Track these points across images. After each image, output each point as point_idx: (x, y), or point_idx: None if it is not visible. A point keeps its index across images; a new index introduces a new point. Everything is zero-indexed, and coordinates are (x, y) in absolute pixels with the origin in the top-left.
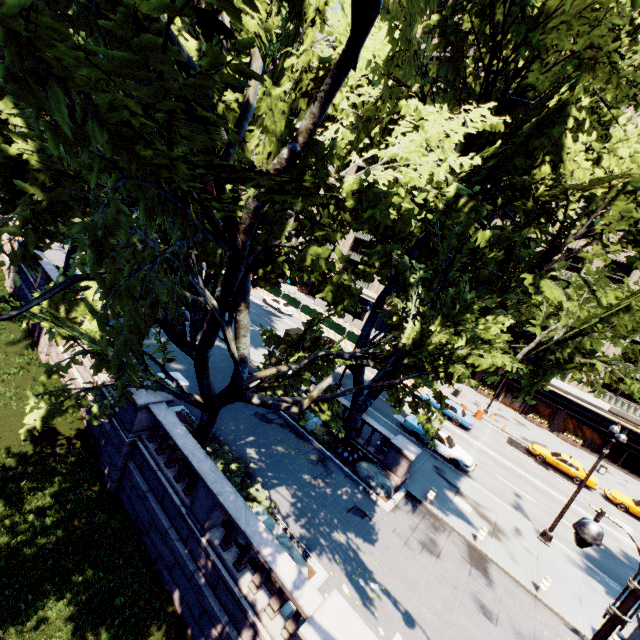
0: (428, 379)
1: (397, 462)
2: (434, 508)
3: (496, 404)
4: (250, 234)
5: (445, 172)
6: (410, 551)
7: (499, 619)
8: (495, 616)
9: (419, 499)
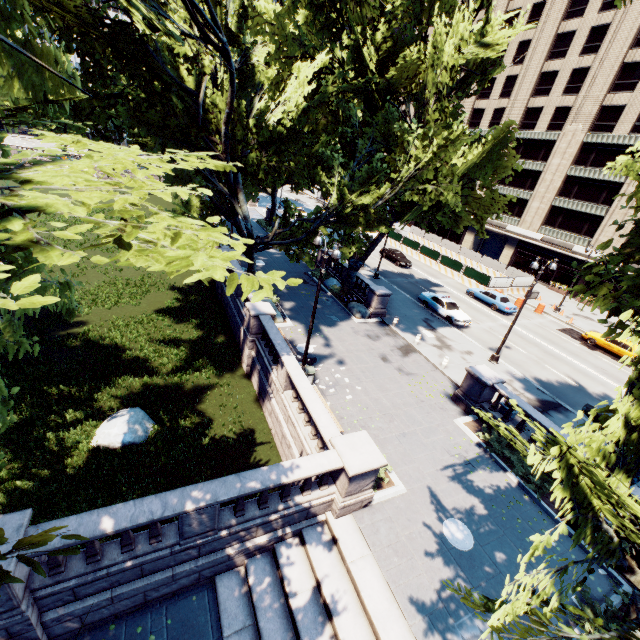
0: (484, 277)
1: (372, 299)
2: (396, 329)
3: (596, 311)
4: (227, 154)
5: (301, 98)
6: (355, 334)
7: (391, 363)
8: (390, 362)
9: (387, 324)
